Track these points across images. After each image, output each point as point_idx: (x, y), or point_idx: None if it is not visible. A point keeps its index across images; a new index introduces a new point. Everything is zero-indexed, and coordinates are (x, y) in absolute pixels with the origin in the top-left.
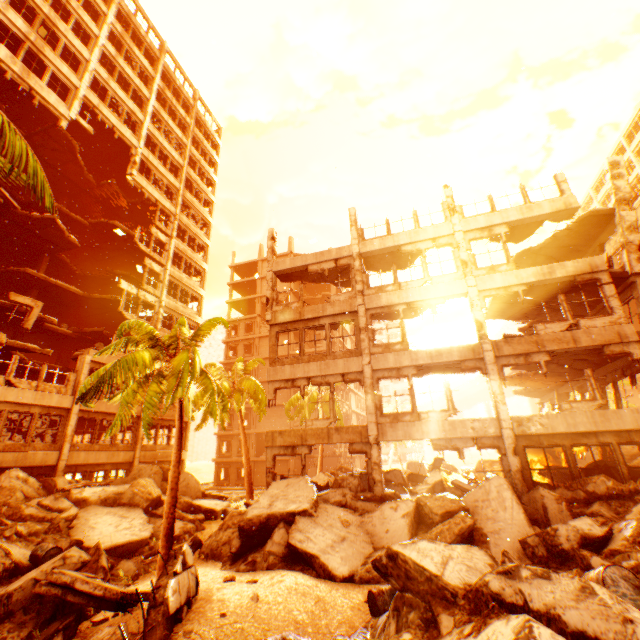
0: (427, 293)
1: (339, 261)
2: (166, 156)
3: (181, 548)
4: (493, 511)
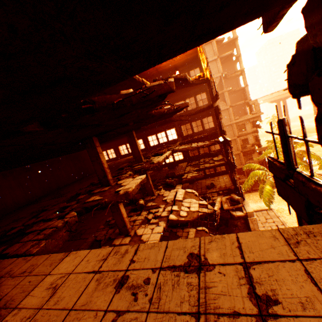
0: None
1: None
2: None
3: None
4: None
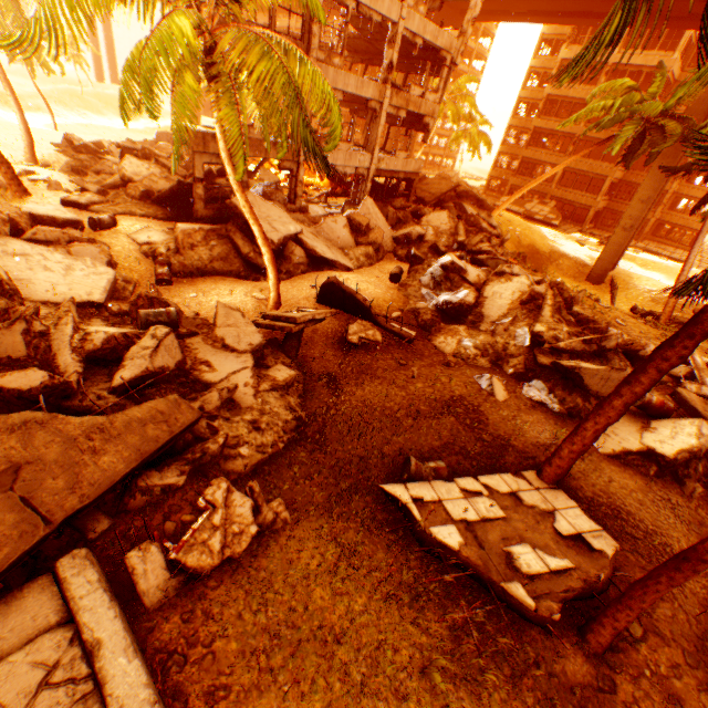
0: (376, 2)
1: None
2: None
3: (337, 279)
4: (376, 221)
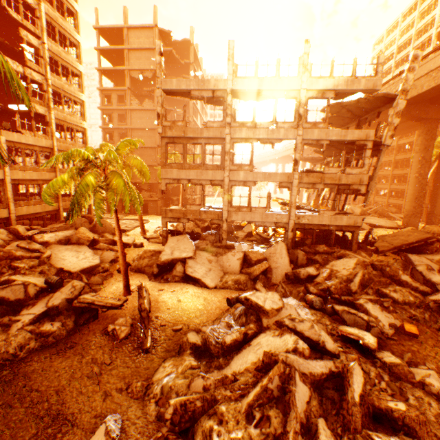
0: (272, 134)
1: (216, 92)
2: None
3: (142, 285)
4: (277, 259)
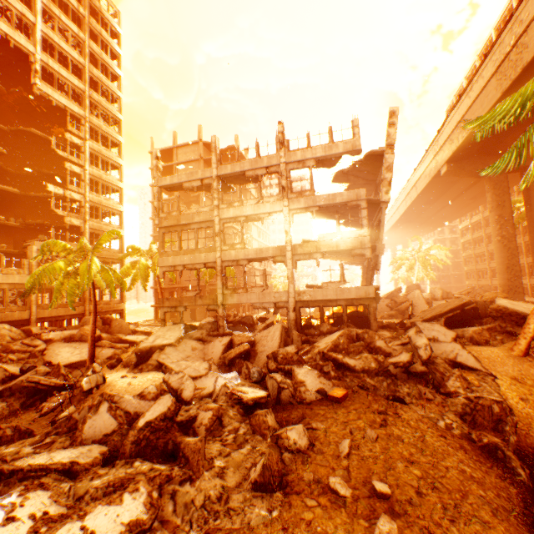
0: (258, 210)
1: (204, 181)
2: (66, 56)
3: (93, 365)
4: (266, 342)
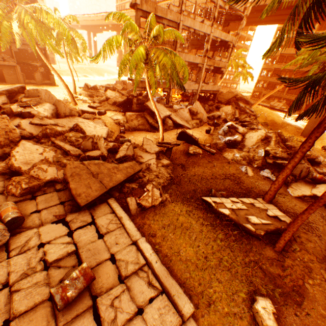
0: (201, 28)
1: None
2: None
3: (185, 130)
4: (200, 110)
